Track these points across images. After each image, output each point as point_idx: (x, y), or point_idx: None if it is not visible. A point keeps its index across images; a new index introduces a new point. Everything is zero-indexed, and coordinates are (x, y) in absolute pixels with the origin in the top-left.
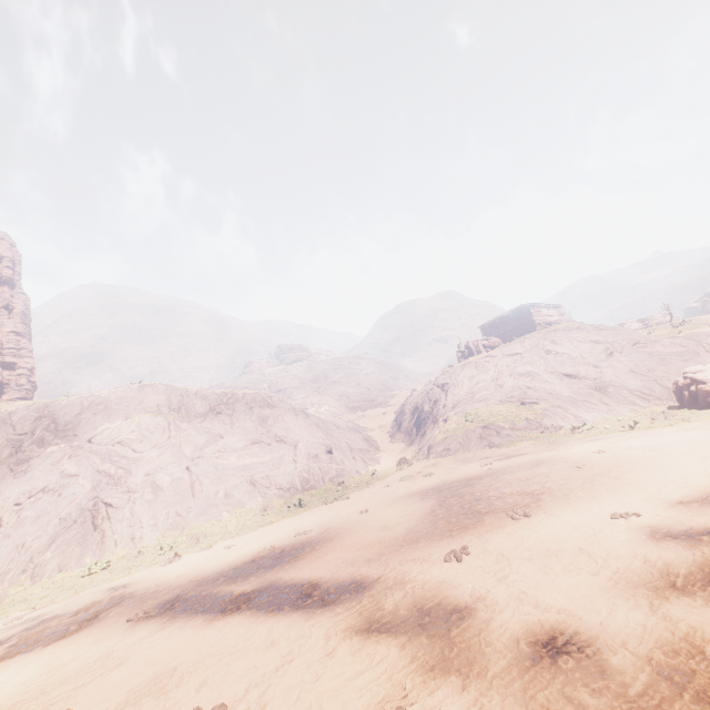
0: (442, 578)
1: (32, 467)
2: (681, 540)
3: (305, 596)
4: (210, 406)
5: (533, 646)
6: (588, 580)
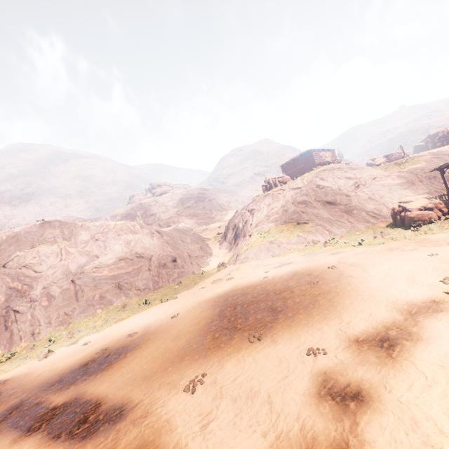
0: (170, 415)
1: None
2: (336, 404)
3: (84, 420)
4: (91, 235)
5: None
6: (256, 444)
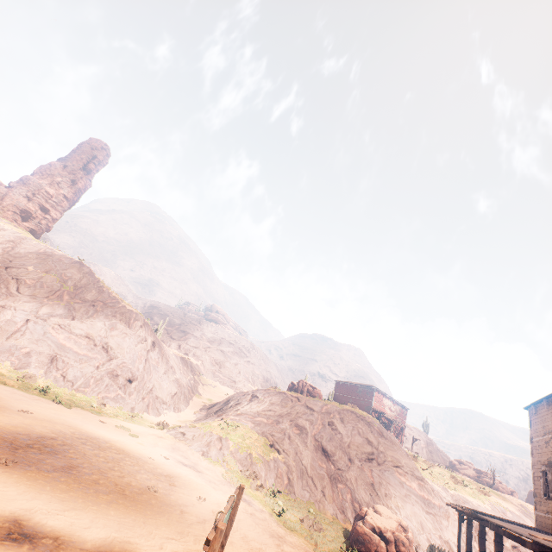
0: None
1: None
2: None
3: None
4: (96, 298)
5: None
6: None
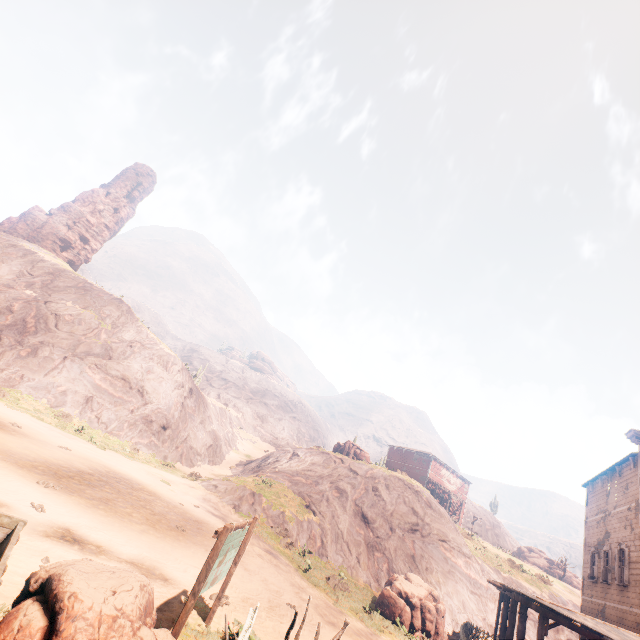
0: None
1: (6, 292)
2: None
3: None
4: (134, 339)
5: None
6: None
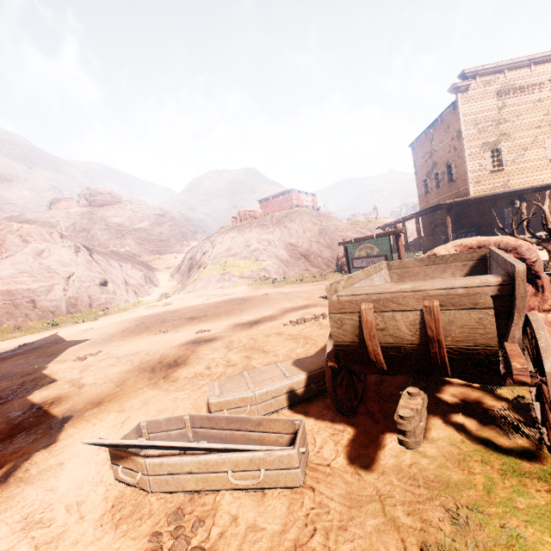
0: (54, 371)
1: None
2: (193, 344)
3: None
4: None
5: (31, 406)
6: (124, 368)
